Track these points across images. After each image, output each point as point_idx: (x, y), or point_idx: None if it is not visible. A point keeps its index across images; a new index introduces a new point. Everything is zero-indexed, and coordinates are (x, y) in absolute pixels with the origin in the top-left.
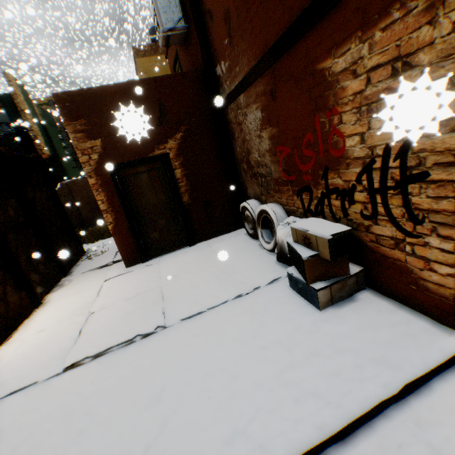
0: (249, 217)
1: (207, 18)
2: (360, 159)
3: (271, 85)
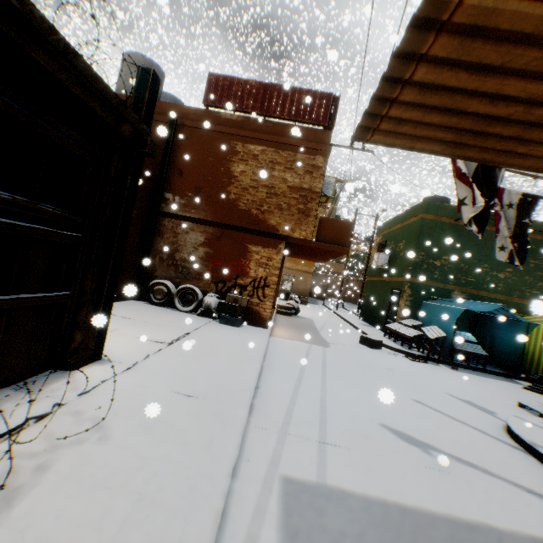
0: (163, 290)
1: (175, 169)
2: (253, 277)
3: (219, 234)
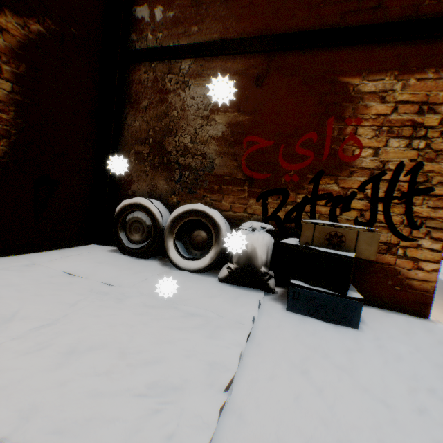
0: (143, 222)
1: None
2: (368, 170)
3: (261, 70)
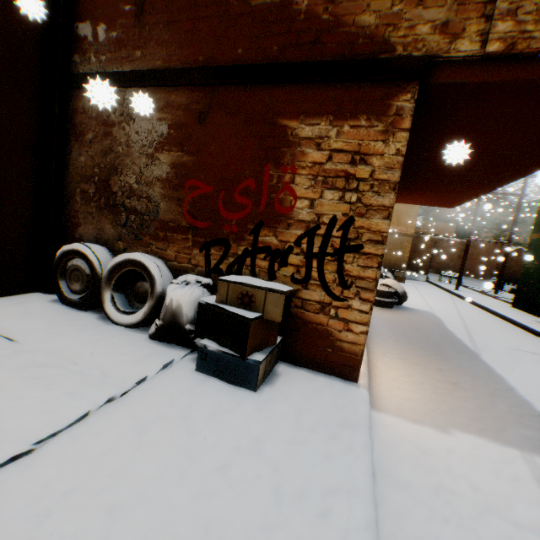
0: (83, 271)
1: None
2: (305, 222)
3: (204, 106)
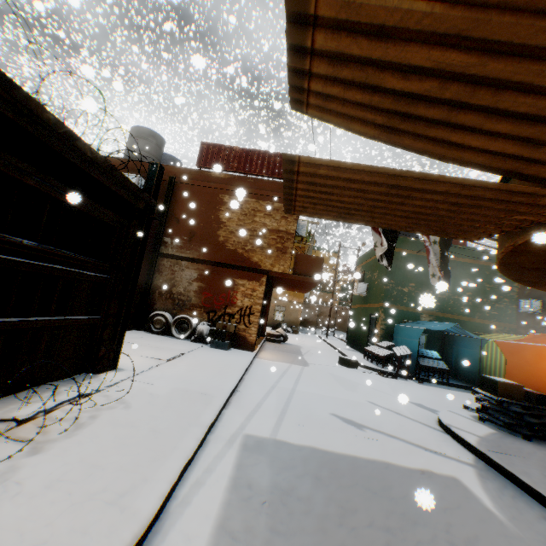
0: (162, 321)
1: (173, 218)
2: (240, 306)
3: (210, 271)
